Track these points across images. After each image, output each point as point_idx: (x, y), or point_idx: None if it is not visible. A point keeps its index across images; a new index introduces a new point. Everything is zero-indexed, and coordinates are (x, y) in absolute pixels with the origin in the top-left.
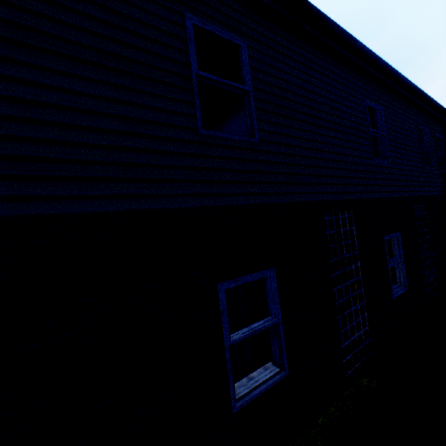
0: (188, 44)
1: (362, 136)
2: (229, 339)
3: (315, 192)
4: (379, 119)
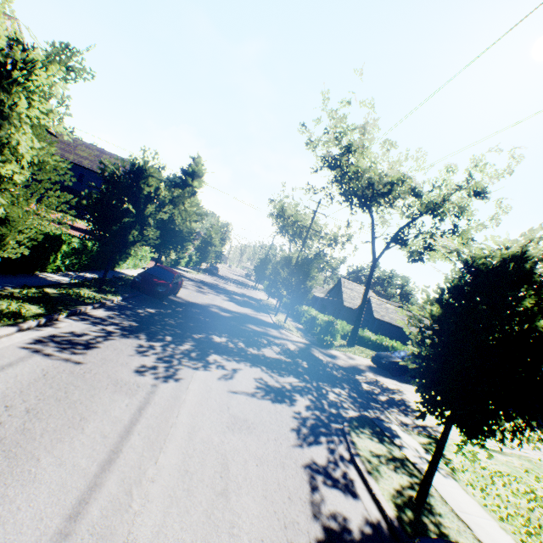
0: None
1: None
2: None
3: None
4: None
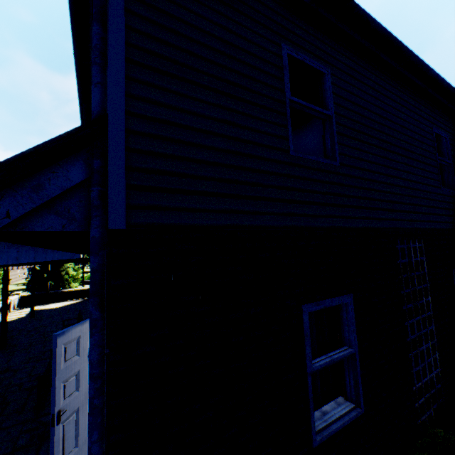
0: (283, 72)
1: (430, 164)
2: (311, 365)
3: (388, 219)
4: (444, 147)
